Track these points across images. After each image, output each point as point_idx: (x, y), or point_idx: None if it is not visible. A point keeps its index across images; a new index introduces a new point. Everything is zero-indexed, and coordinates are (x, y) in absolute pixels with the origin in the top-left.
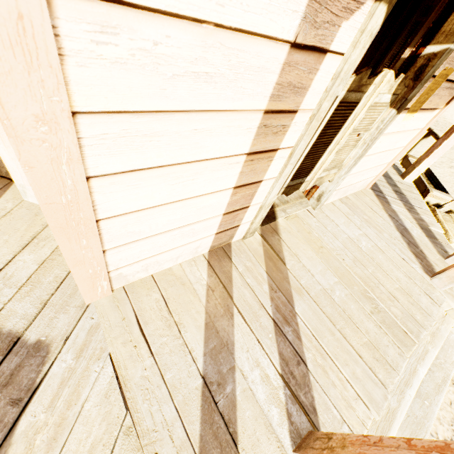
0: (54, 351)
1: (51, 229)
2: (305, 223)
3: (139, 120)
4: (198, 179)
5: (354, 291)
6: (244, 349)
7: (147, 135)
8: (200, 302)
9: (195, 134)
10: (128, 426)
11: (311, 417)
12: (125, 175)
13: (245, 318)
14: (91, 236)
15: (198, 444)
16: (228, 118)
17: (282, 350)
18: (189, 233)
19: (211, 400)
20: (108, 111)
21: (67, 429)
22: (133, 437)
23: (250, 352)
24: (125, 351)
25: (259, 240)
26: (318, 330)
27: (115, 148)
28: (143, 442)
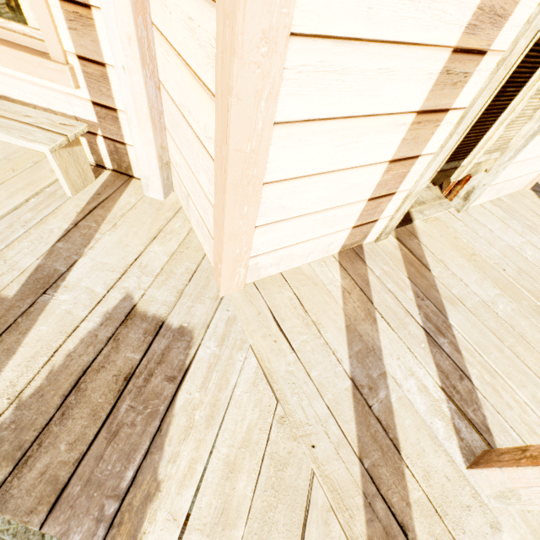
0: (197, 337)
1: (227, 185)
2: (449, 226)
3: (336, 50)
4: (360, 143)
5: (522, 306)
6: (393, 356)
7: (336, 71)
8: (337, 304)
9: (378, 76)
10: (281, 416)
11: (484, 436)
12: (302, 126)
13: (390, 324)
14: (253, 203)
15: (357, 444)
16: (415, 55)
17: (439, 361)
18: (329, 220)
19: (364, 403)
20: (315, 34)
21: (221, 410)
22: (287, 426)
23: (401, 360)
24: (266, 345)
25: (394, 243)
26: (481, 345)
27: (305, 87)
28: (298, 433)
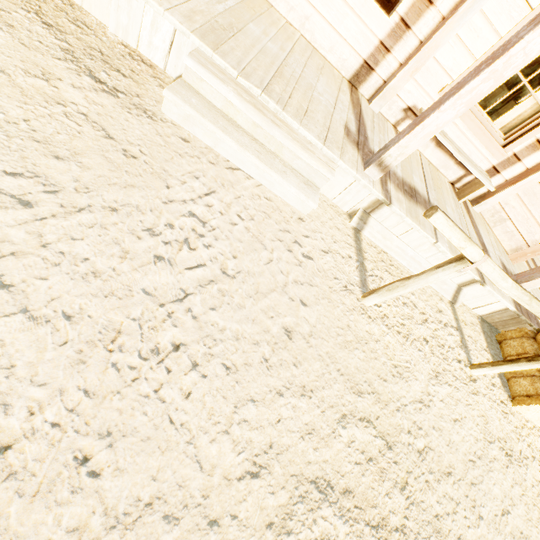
0: None
1: None
2: None
3: None
4: None
5: None
6: None
7: None
8: None
9: None
10: None
11: None
12: None
13: None
14: None
15: None
16: None
17: None
18: None
19: None
20: None
21: None
22: None
23: None
24: None
25: None
26: None
27: None
28: None
